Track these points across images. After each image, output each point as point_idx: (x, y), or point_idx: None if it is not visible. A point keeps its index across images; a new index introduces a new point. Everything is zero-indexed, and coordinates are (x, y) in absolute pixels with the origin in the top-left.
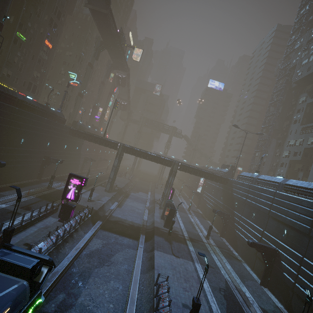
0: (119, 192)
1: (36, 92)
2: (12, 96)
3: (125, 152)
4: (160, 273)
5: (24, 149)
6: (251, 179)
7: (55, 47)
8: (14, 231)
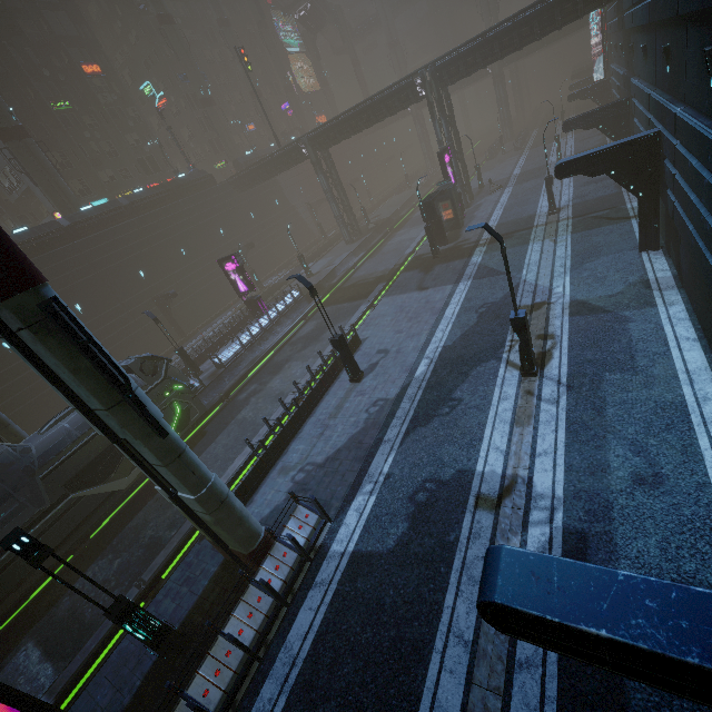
0: (380, 230)
1: (160, 167)
2: (116, 210)
3: (323, 149)
4: (340, 326)
5: (197, 261)
6: None
7: (106, 57)
8: (210, 351)
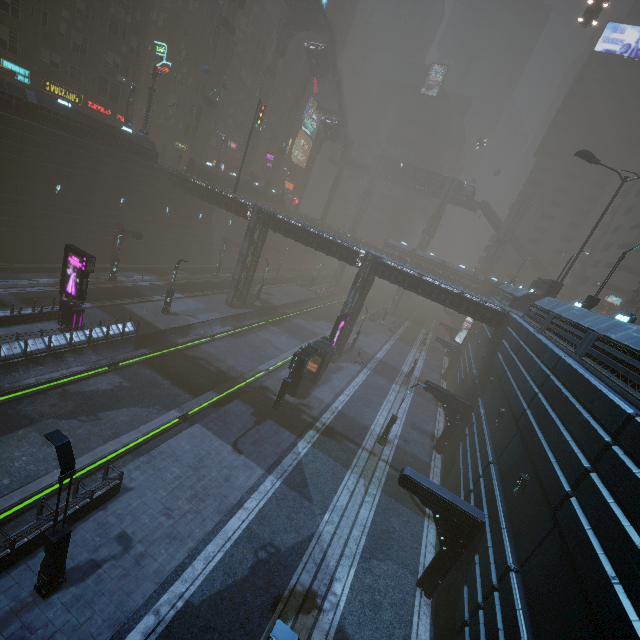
0: (262, 312)
1: (120, 100)
2: (11, 96)
3: (264, 226)
4: (109, 459)
5: (66, 206)
6: (544, 316)
7: None
8: None
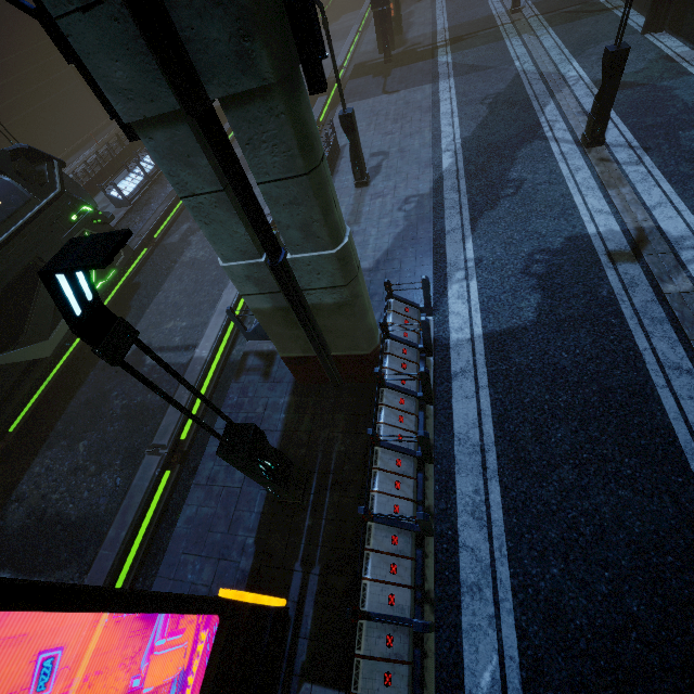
0: None
1: None
2: None
3: None
4: None
5: (8, 61)
6: None
7: None
8: (90, 189)
